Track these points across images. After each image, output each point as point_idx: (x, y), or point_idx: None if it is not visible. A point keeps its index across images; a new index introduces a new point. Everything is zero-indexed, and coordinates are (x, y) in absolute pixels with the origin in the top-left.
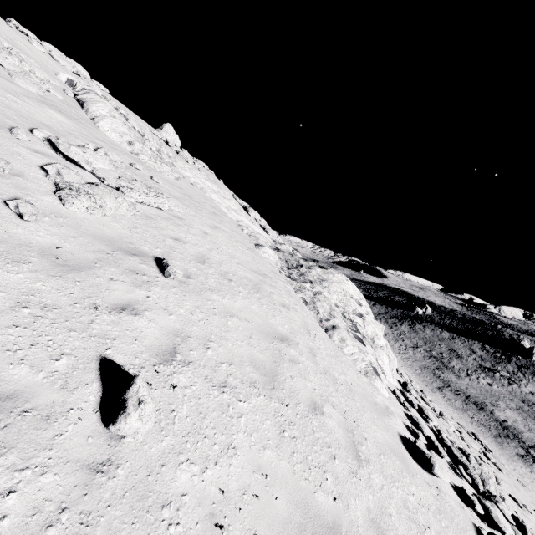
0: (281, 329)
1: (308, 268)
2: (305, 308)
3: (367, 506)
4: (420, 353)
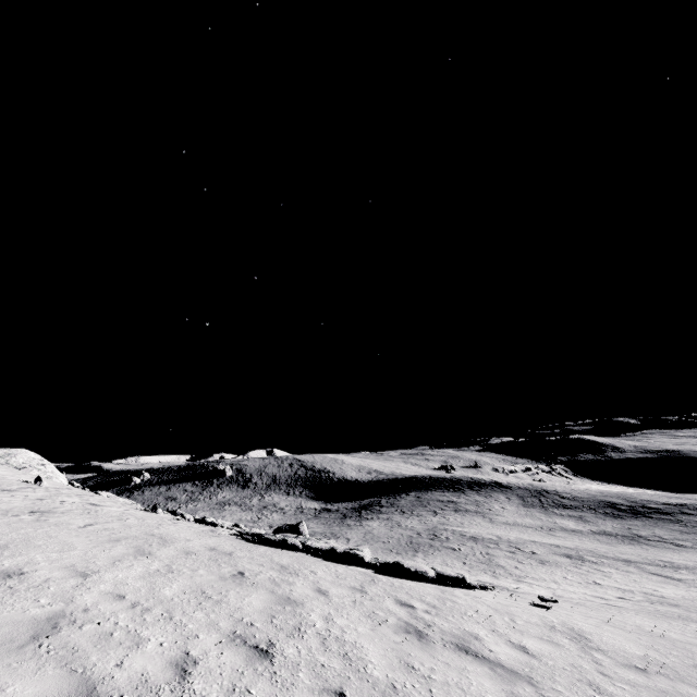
0: None
1: None
2: (4, 465)
3: None
4: None
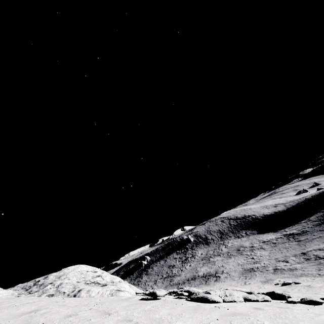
0: (28, 310)
1: (45, 278)
2: (52, 297)
3: (117, 319)
4: (159, 282)
